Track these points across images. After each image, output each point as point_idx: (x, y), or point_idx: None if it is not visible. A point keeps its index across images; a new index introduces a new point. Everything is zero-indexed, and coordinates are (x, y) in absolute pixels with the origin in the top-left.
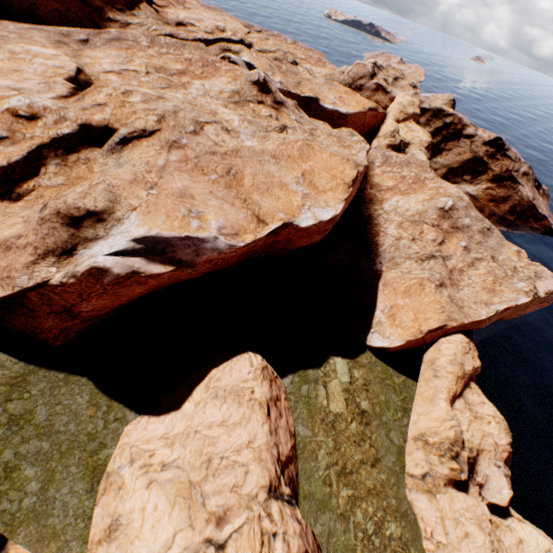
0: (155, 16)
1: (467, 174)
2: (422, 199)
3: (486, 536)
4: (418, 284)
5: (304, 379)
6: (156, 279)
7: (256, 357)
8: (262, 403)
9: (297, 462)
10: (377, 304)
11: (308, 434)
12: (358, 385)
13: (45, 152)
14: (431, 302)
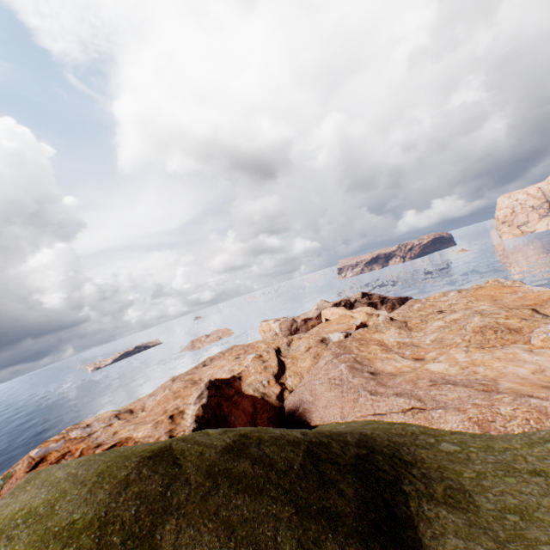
0: None
1: None
2: None
3: None
4: None
5: None
6: None
7: None
8: None
9: None
10: None
11: None
12: None
13: None
14: None
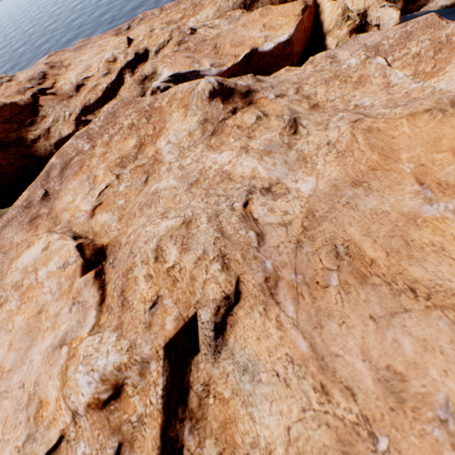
0: (57, 100)
1: None
2: None
3: None
4: None
5: None
6: None
7: None
8: None
9: None
10: None
11: None
12: None
13: (170, 433)
14: None
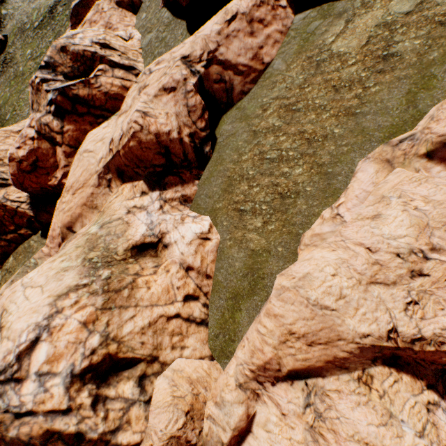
0: None
1: None
2: None
3: (414, 239)
4: None
5: (323, 15)
6: None
7: None
8: (227, 12)
9: (253, 87)
10: None
11: (281, 69)
12: (423, 17)
13: None
14: None
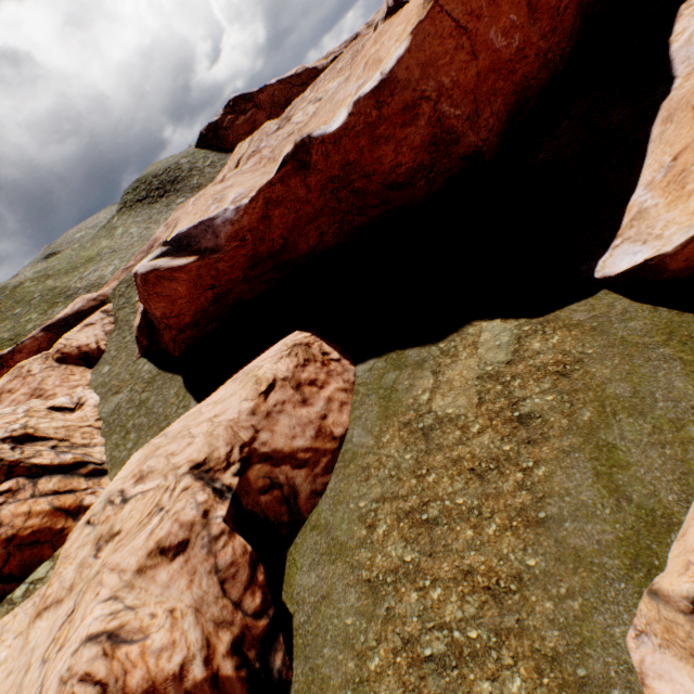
0: None
1: None
2: None
3: None
4: None
5: (395, 364)
6: (184, 273)
7: (298, 335)
8: (260, 380)
9: (330, 478)
10: (639, 178)
11: (368, 442)
12: (531, 366)
13: None
14: None
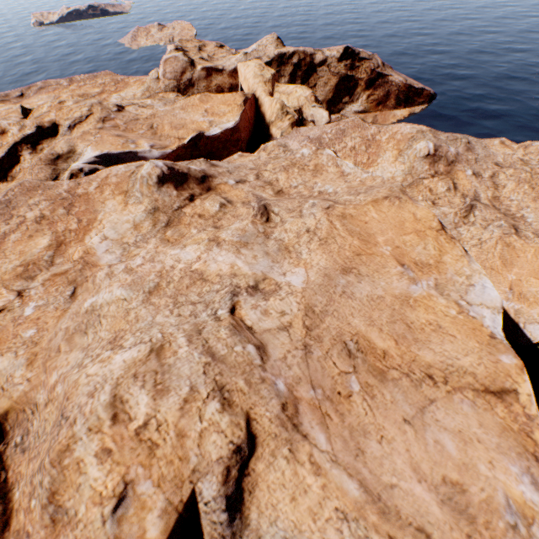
0: None
1: (344, 97)
2: (392, 157)
3: None
4: (505, 247)
5: None
6: None
7: None
8: None
9: None
10: None
11: None
12: None
13: None
14: (536, 255)
